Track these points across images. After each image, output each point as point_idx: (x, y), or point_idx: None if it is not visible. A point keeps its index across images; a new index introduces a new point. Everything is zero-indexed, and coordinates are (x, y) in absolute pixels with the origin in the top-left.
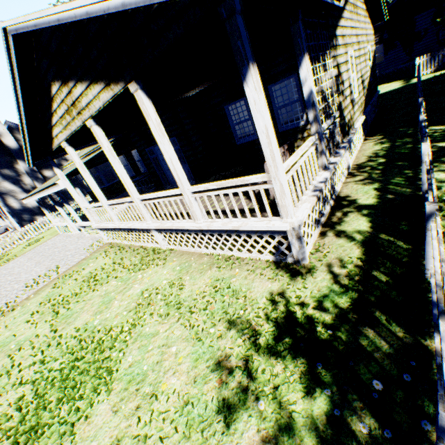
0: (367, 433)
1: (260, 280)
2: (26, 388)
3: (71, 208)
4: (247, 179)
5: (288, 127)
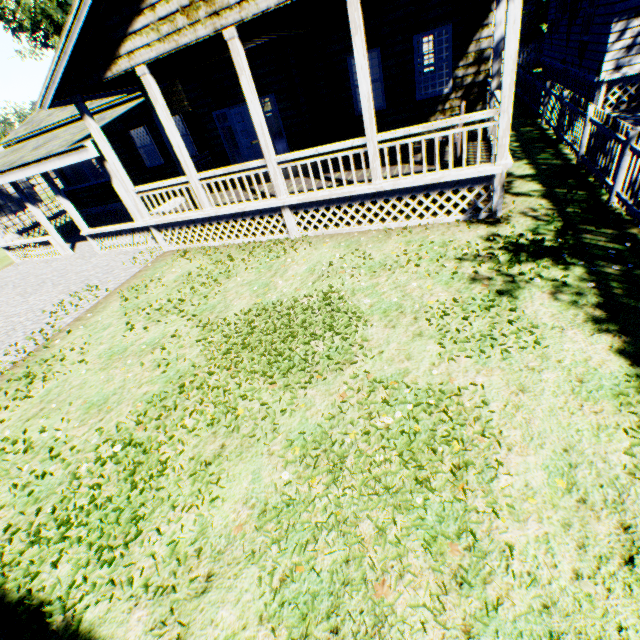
0: (617, 271)
1: (461, 233)
2: (233, 357)
3: (71, 206)
4: (469, 116)
5: (428, 95)
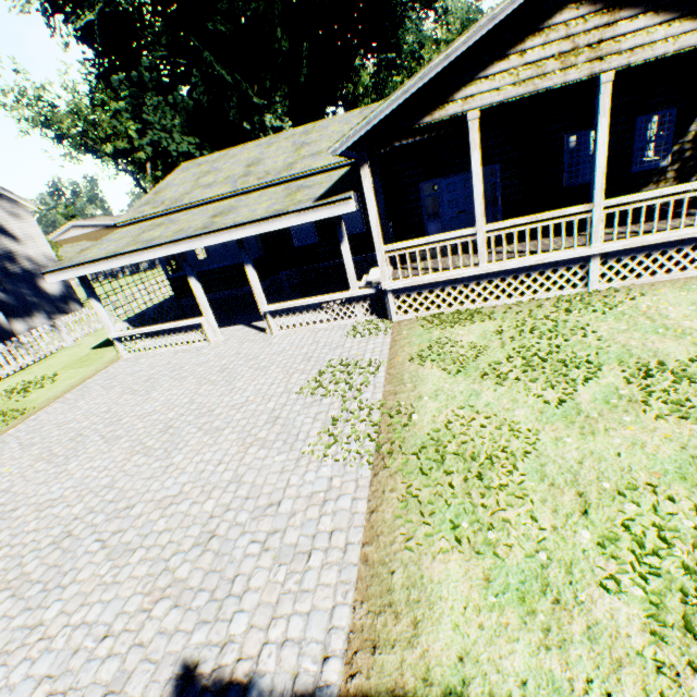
0: None
1: None
2: None
3: (256, 277)
4: None
5: (642, 168)
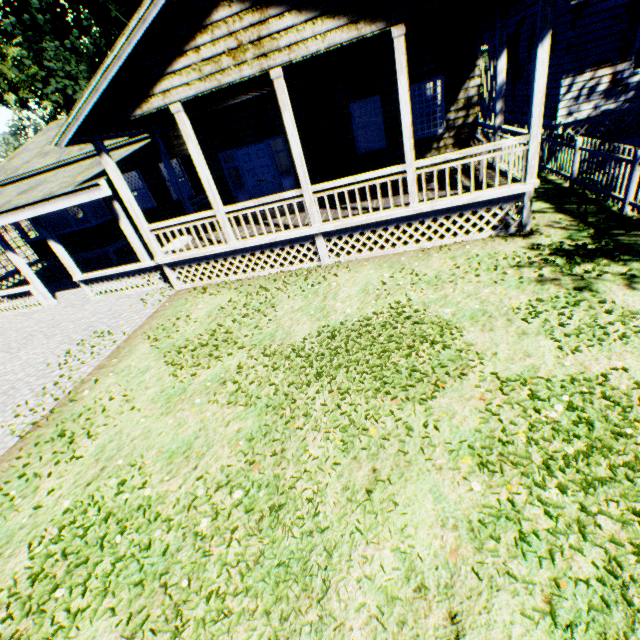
0: None
1: (501, 246)
2: (328, 379)
3: (63, 251)
4: (502, 142)
5: (424, 135)
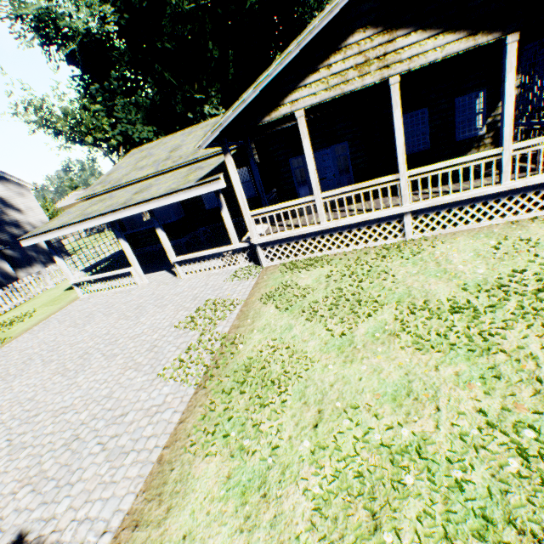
0: None
1: None
2: (521, 326)
3: (166, 237)
4: None
5: (465, 137)
